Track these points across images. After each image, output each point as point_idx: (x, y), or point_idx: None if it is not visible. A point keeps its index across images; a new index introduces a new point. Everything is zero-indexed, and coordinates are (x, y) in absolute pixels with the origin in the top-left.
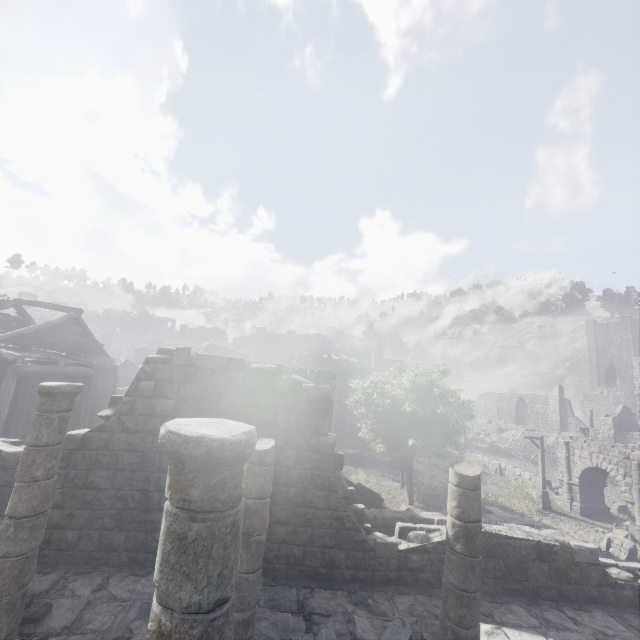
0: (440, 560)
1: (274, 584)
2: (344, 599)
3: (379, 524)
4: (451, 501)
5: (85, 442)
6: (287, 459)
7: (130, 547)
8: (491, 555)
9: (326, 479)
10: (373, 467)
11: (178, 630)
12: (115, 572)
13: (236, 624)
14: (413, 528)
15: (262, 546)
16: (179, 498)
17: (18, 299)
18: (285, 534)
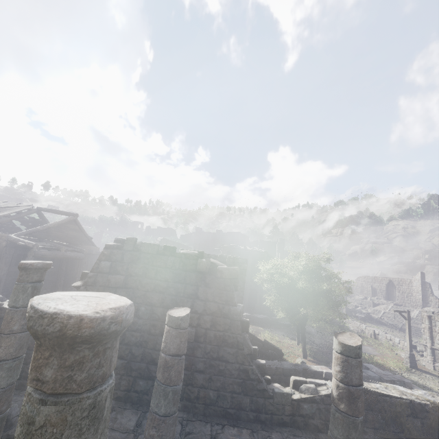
0: (327, 410)
1: (194, 419)
2: (248, 437)
3: (279, 373)
4: (335, 366)
5: None
6: (205, 322)
7: None
8: (370, 409)
9: (235, 339)
10: (276, 328)
11: None
12: None
13: None
14: (304, 382)
15: (177, 394)
16: (33, 377)
17: (39, 207)
18: (203, 380)
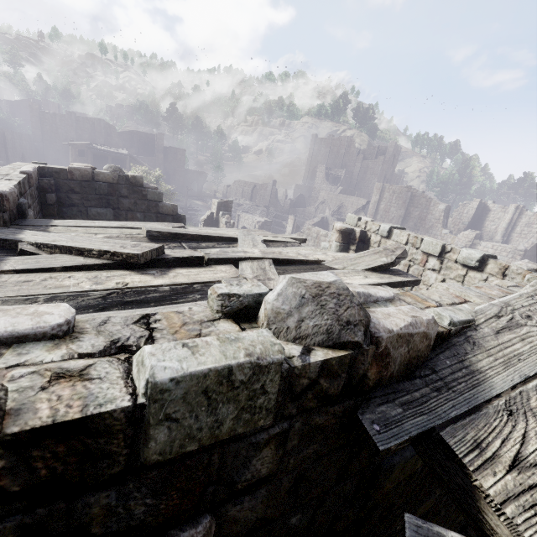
0: None
1: None
2: None
3: None
4: None
5: None
6: None
7: None
8: None
9: None
10: None
11: None
12: None
13: None
14: None
15: None
16: None
17: None
18: None
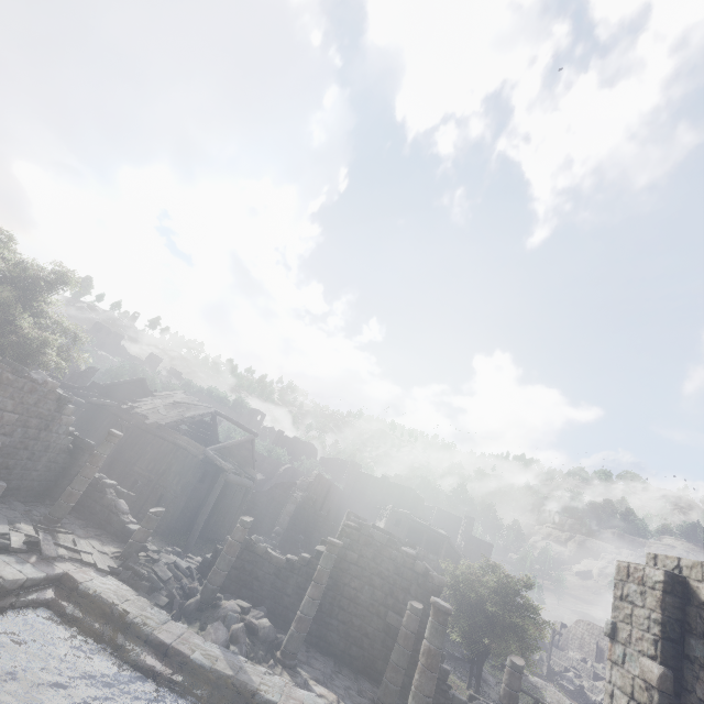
0: None
1: None
2: None
3: None
4: (505, 675)
5: (309, 563)
6: None
7: (318, 635)
8: None
9: None
10: None
11: (434, 650)
12: (310, 646)
13: (392, 690)
14: (479, 698)
15: (409, 657)
16: (437, 619)
17: (218, 411)
18: None
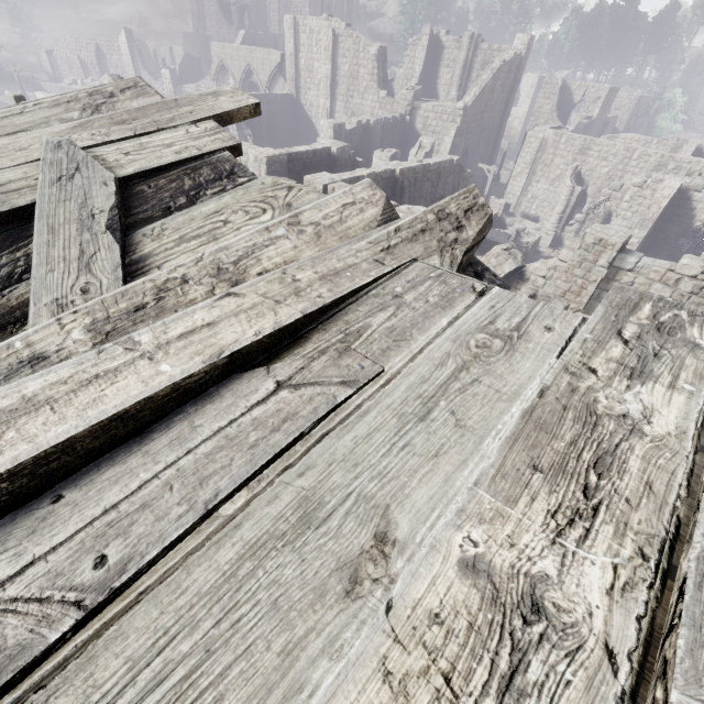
0: None
1: None
2: None
3: None
4: None
5: None
6: None
7: None
8: None
9: None
10: None
11: None
12: None
13: None
14: None
15: None
16: None
17: None
18: None
